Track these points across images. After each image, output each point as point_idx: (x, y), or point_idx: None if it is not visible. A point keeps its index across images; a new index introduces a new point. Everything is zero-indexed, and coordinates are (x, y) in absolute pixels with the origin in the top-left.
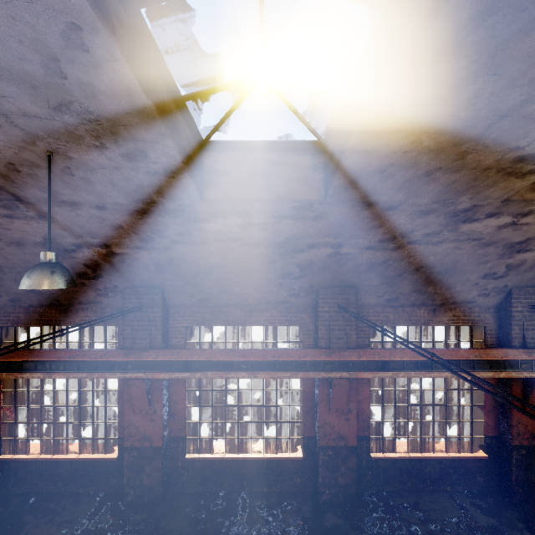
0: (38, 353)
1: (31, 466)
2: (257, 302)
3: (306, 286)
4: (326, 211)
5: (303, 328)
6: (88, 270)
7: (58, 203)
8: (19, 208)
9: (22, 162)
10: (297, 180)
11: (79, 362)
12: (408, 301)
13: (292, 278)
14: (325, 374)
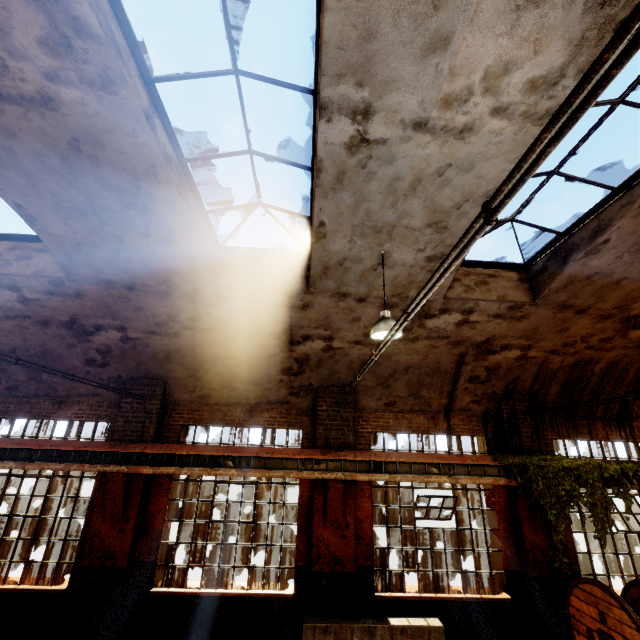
0: None
1: None
2: (67, 393)
3: (115, 376)
4: (81, 289)
5: (111, 424)
6: None
7: None
8: None
9: None
10: (54, 263)
11: None
12: (222, 398)
13: (98, 366)
14: (102, 468)
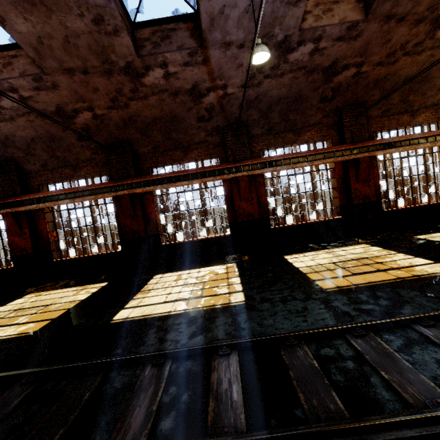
0: (181, 171)
1: (180, 248)
2: (302, 126)
3: (334, 107)
4: (363, 29)
5: (332, 139)
6: (205, 113)
7: (220, 45)
8: (197, 54)
9: (230, 4)
10: (349, 10)
11: (207, 172)
12: (396, 110)
13: (326, 102)
14: (354, 156)
